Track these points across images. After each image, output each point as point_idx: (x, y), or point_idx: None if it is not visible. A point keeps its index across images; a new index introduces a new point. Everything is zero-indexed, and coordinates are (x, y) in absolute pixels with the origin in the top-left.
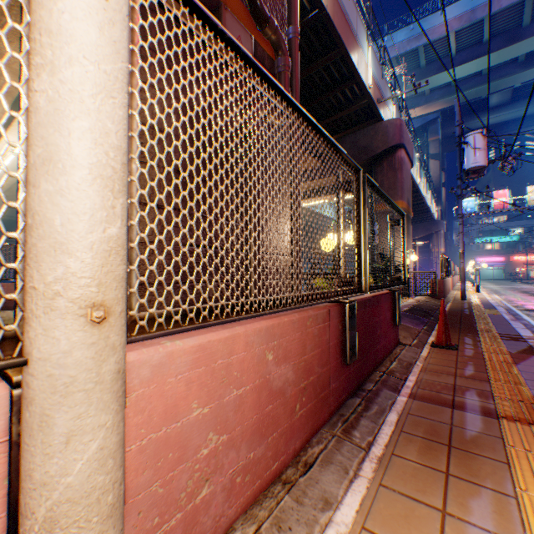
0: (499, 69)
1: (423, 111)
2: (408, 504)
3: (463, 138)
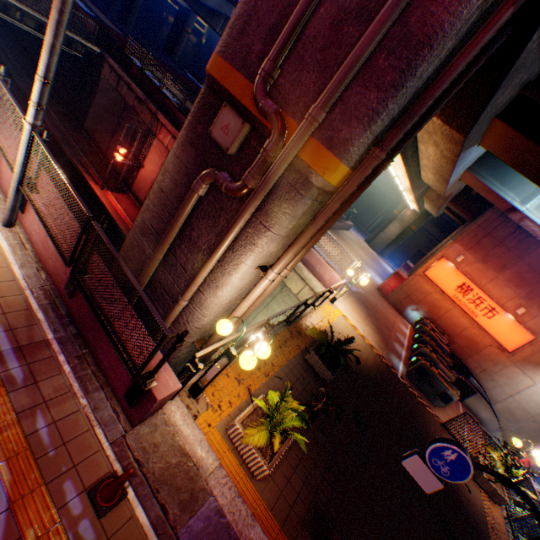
0: None
1: None
2: (3, 279)
3: None
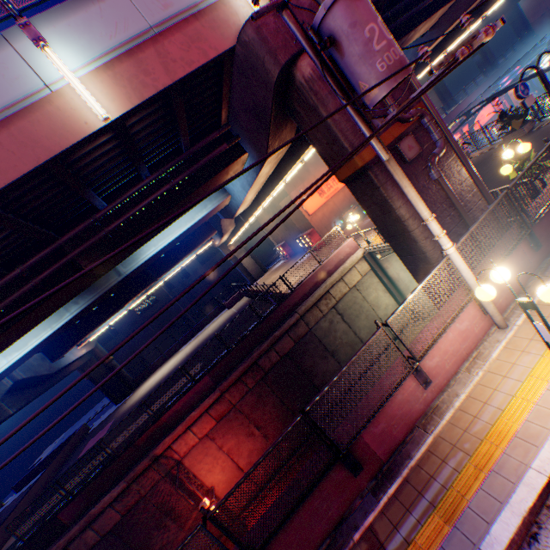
0: None
1: None
2: None
3: None
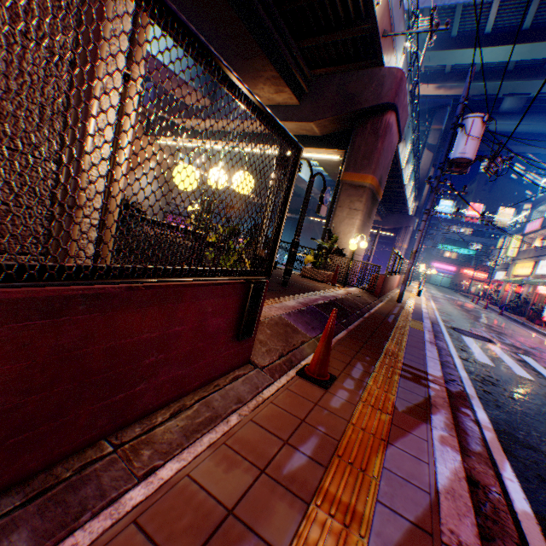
0: (525, 68)
1: (437, 91)
2: None
3: (462, 119)
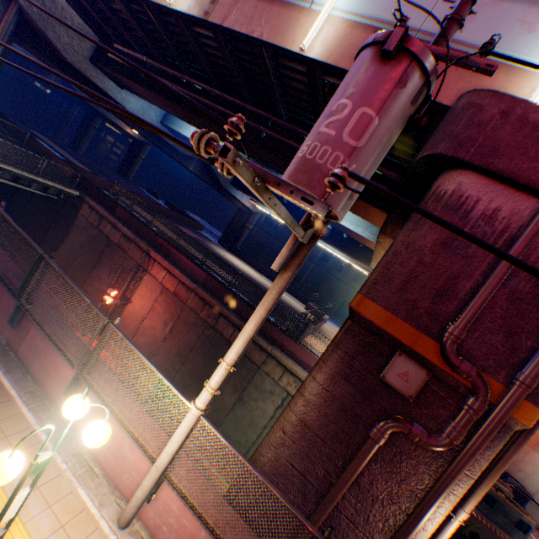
0: None
1: None
2: None
3: None
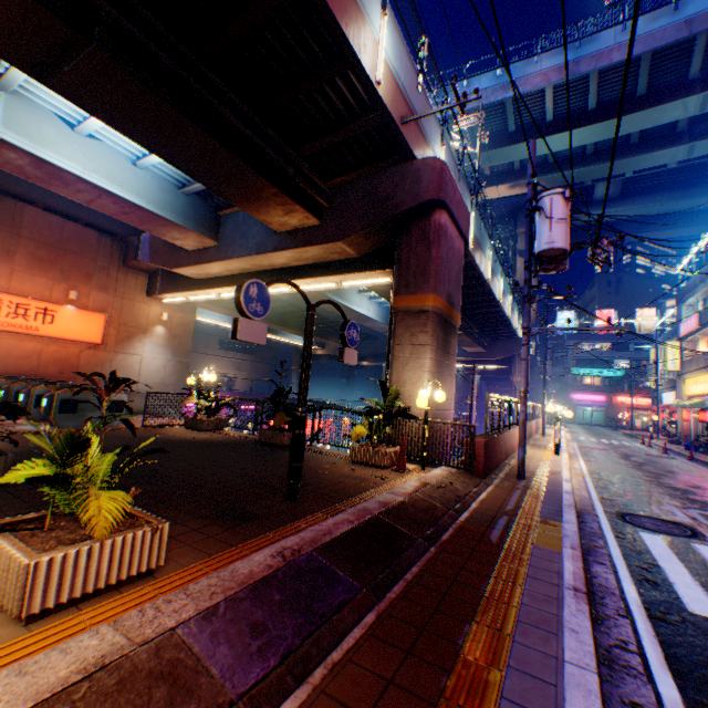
0: (607, 149)
1: (511, 190)
2: None
3: (536, 200)
